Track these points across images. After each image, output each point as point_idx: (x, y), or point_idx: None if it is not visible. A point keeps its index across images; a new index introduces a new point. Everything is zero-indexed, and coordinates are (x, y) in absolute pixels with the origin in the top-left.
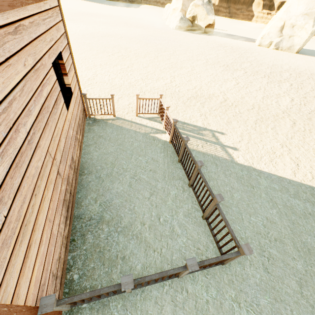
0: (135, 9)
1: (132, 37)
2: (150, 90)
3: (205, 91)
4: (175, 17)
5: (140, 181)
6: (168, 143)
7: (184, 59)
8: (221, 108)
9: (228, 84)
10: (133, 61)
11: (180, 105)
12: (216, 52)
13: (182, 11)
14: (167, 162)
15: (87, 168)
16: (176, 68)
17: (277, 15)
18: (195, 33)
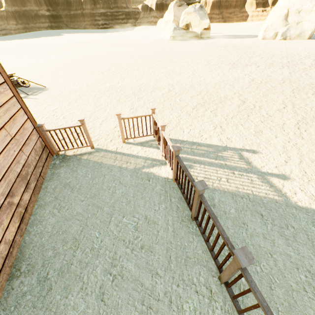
0: (130, 32)
1: (125, 54)
2: (143, 104)
3: (214, 94)
4: (168, 29)
5: (122, 280)
6: (171, 183)
7: (182, 65)
8: (240, 113)
9: (241, 83)
10: (124, 76)
11: (183, 117)
12: (217, 53)
13: (175, 21)
14: (171, 223)
15: (28, 256)
16: (175, 75)
17: (277, 5)
18: (191, 40)
